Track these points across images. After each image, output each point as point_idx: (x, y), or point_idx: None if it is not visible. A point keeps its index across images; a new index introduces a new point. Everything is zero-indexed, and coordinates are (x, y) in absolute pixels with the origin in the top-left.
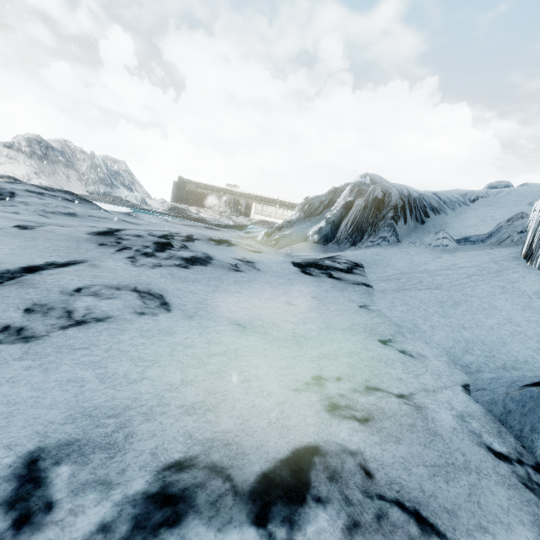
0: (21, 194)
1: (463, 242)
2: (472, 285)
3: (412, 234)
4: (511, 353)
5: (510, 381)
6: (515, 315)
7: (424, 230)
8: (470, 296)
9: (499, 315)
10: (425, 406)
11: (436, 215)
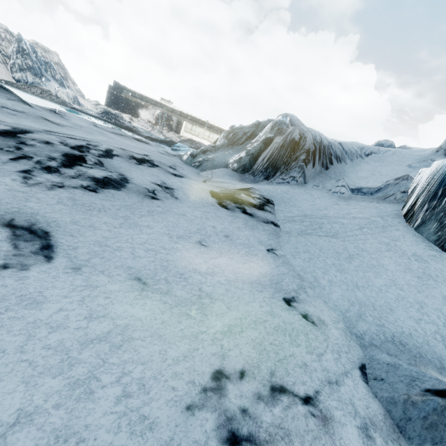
0: None
1: (356, 192)
2: (363, 238)
3: (316, 178)
4: (398, 322)
5: (409, 376)
6: (398, 276)
7: (327, 176)
8: (361, 250)
9: (386, 276)
10: (331, 415)
11: (338, 163)
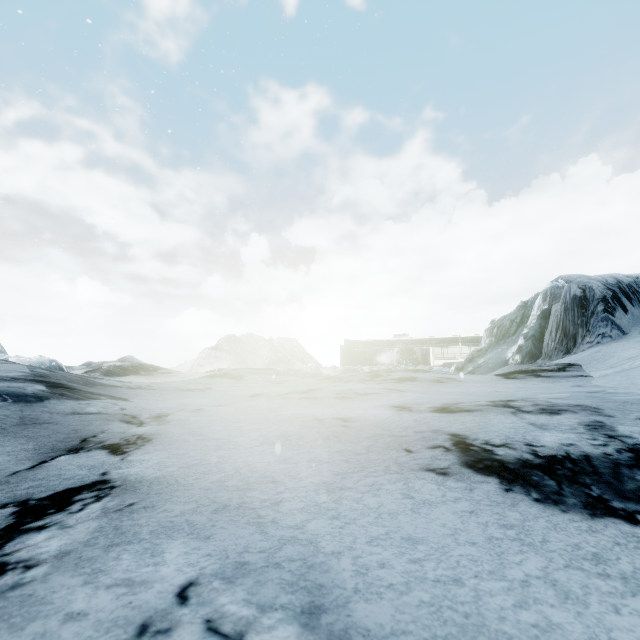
0: (246, 375)
1: None
2: None
3: None
4: None
5: None
6: None
7: None
8: None
9: None
10: (609, 397)
11: None
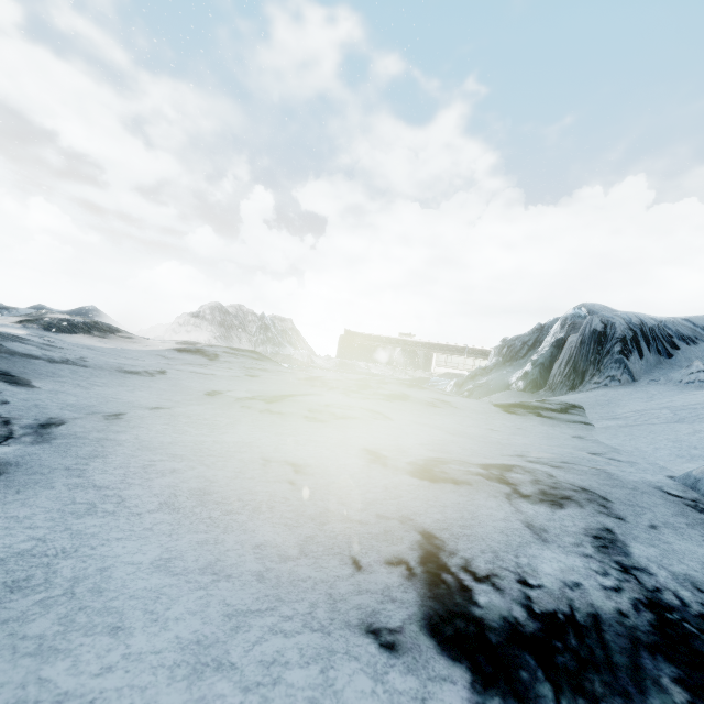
0: (222, 355)
1: None
2: None
3: (653, 371)
4: None
5: None
6: None
7: (673, 365)
8: None
9: None
10: (615, 473)
11: (690, 346)
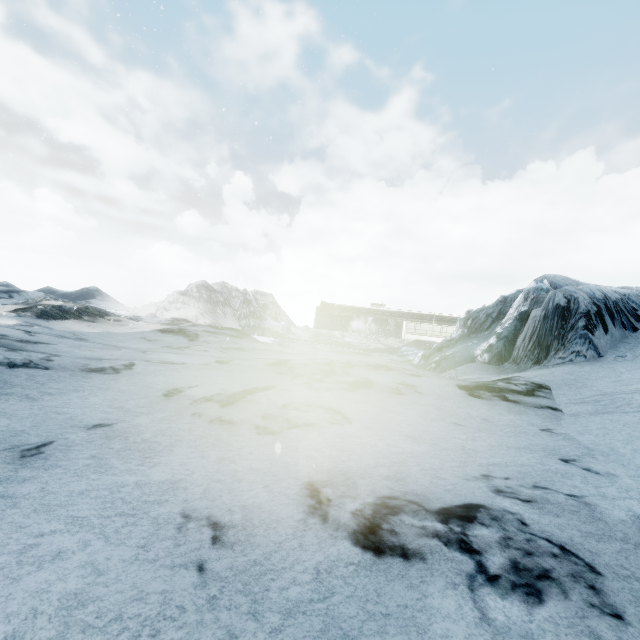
0: (202, 334)
1: None
2: None
3: (619, 346)
4: None
5: None
6: None
7: (639, 339)
8: None
9: None
10: (596, 504)
11: None
